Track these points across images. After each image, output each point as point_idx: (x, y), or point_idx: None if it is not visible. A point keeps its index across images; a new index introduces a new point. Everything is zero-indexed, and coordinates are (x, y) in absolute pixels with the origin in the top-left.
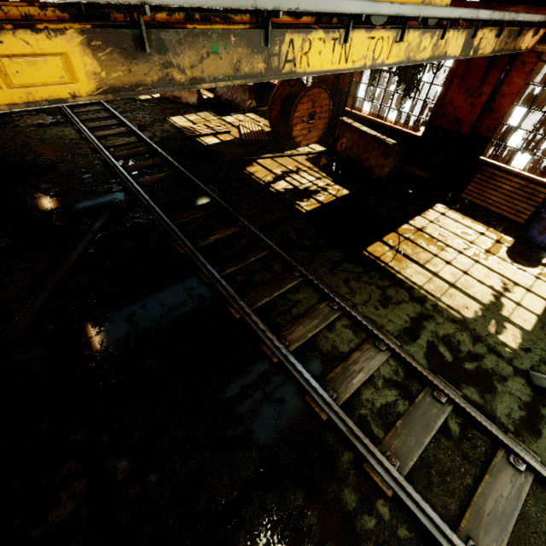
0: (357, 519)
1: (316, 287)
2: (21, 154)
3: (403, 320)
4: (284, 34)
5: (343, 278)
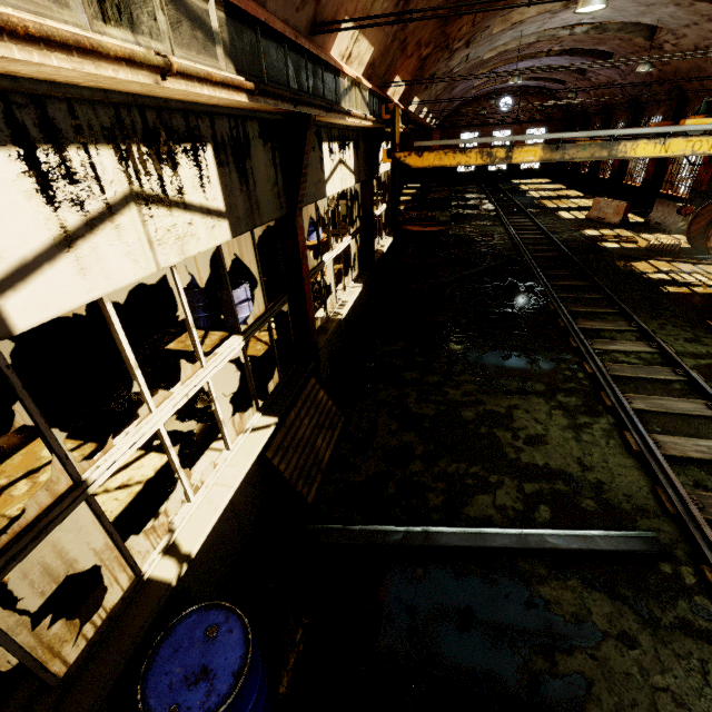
0: (561, 370)
1: (627, 318)
2: (467, 235)
3: (698, 351)
4: (621, 143)
5: (661, 322)
